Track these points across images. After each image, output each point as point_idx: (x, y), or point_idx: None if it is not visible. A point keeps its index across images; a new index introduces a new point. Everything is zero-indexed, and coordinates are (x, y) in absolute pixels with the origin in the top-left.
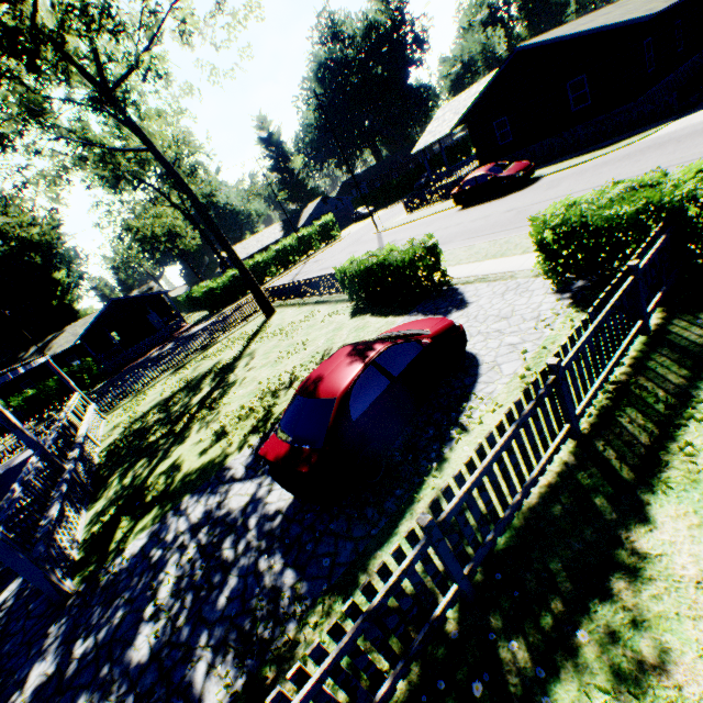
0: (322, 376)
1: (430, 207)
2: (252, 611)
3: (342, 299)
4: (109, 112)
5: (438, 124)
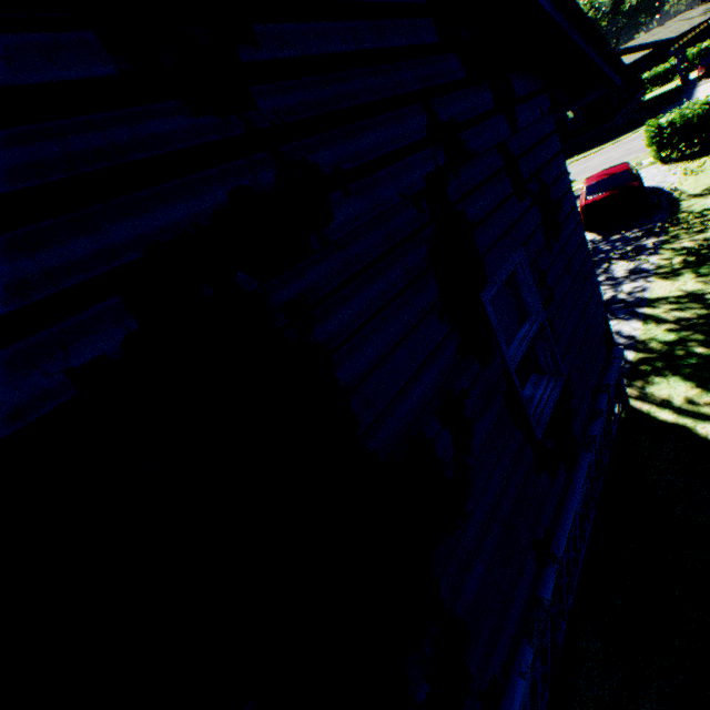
0: (601, 175)
1: None
2: (633, 238)
3: None
4: None
5: None
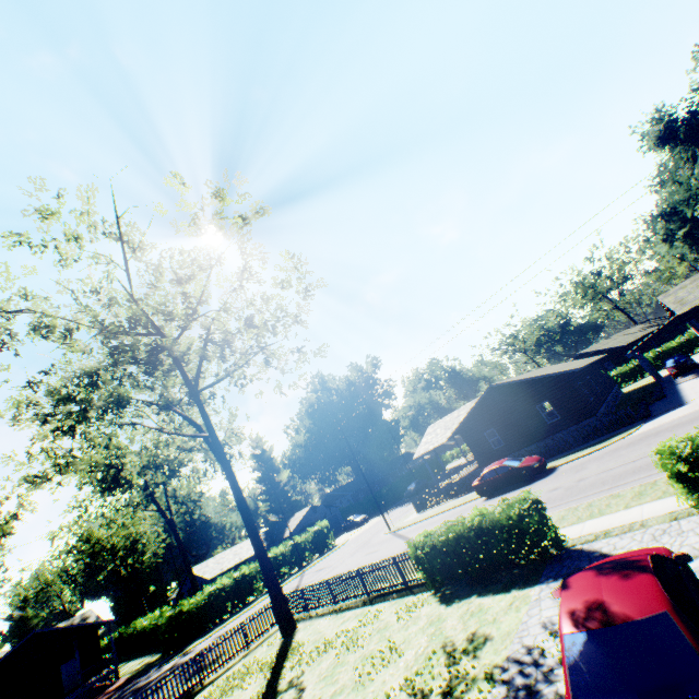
0: (595, 598)
1: (442, 503)
2: None
3: (406, 591)
4: (176, 410)
5: (432, 436)
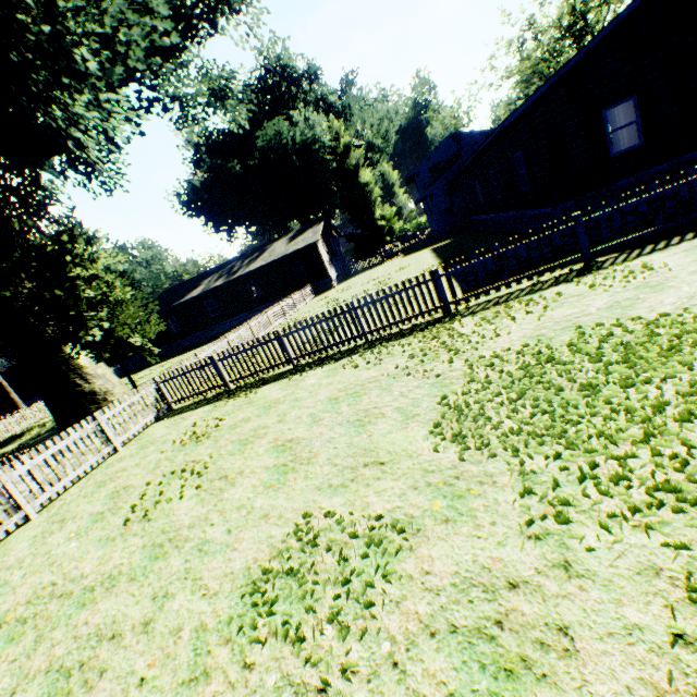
0: None
1: None
2: None
3: None
4: None
5: None
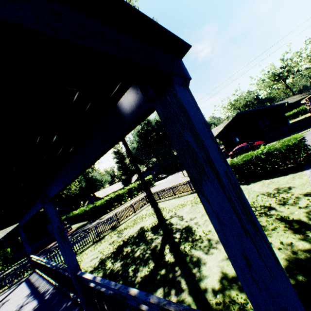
0: None
1: None
2: None
3: None
4: None
5: None
